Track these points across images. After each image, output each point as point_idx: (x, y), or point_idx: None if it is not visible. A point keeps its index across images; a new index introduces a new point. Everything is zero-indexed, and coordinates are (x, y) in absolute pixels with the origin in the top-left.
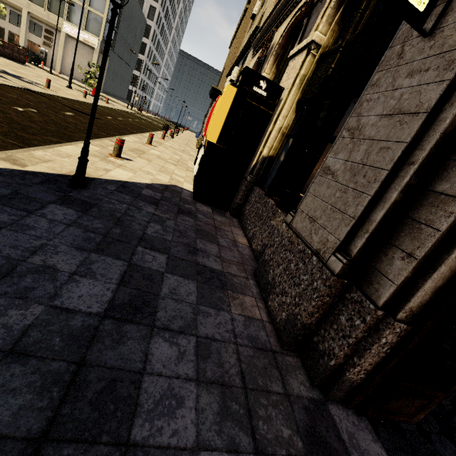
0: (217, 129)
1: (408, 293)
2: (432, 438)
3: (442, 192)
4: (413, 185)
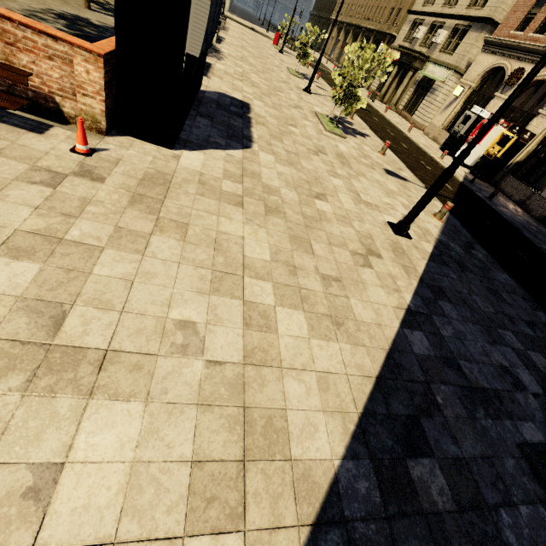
0: (502, 152)
1: None
2: None
3: None
4: None
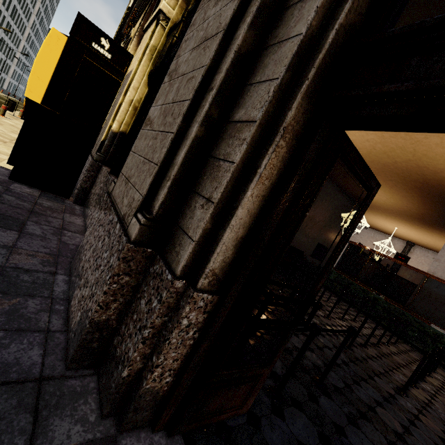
0: (41, 84)
1: (209, 251)
2: (261, 424)
3: (239, 120)
4: (215, 118)
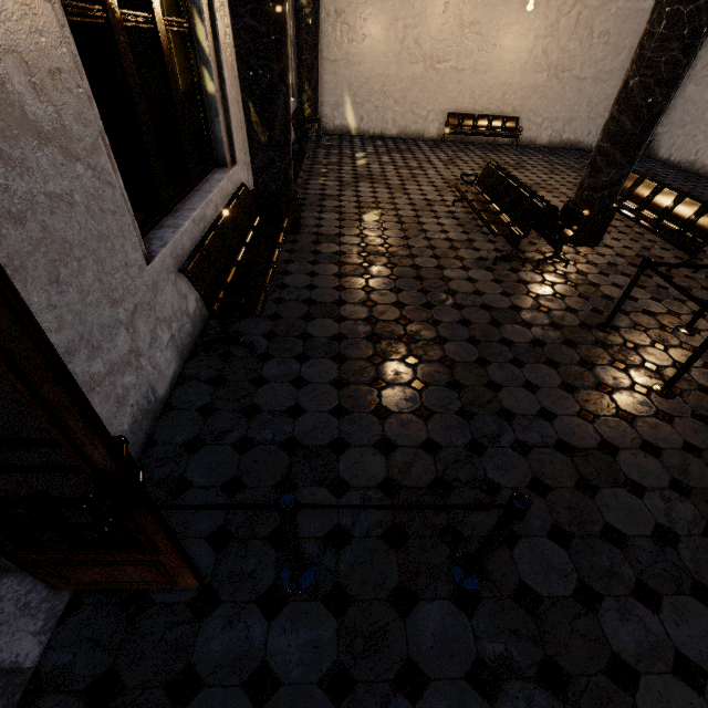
0: None
1: None
2: (213, 613)
3: None
4: None
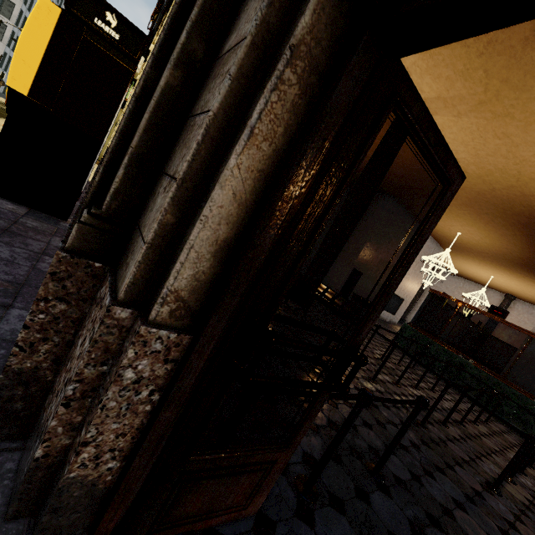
0: (28, 71)
1: (172, 261)
2: (276, 533)
3: (227, 50)
4: (200, 58)
